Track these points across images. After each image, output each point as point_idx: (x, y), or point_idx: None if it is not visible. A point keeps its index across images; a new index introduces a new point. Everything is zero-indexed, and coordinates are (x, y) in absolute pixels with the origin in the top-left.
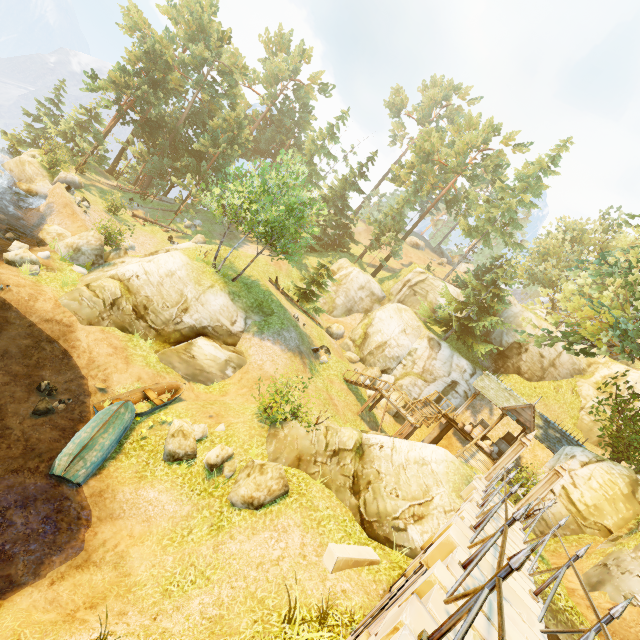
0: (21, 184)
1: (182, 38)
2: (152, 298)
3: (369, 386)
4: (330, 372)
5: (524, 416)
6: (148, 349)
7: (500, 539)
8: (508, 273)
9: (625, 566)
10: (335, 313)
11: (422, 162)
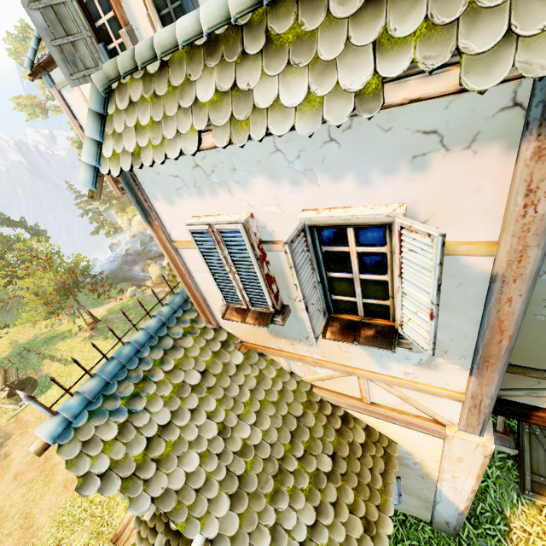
0: None
1: None
2: None
3: None
4: None
5: None
6: None
7: None
8: None
9: None
10: None
11: None
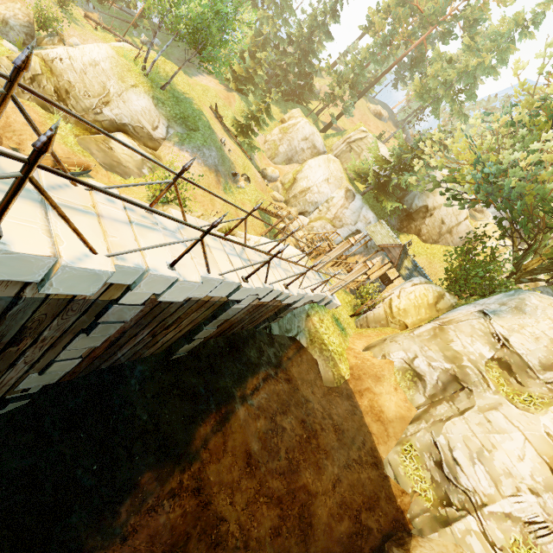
0: None
1: None
2: (74, 84)
3: (275, 213)
4: (245, 197)
5: (393, 254)
6: (68, 131)
7: (264, 267)
8: (450, 149)
9: (395, 339)
10: (276, 160)
11: (398, 5)
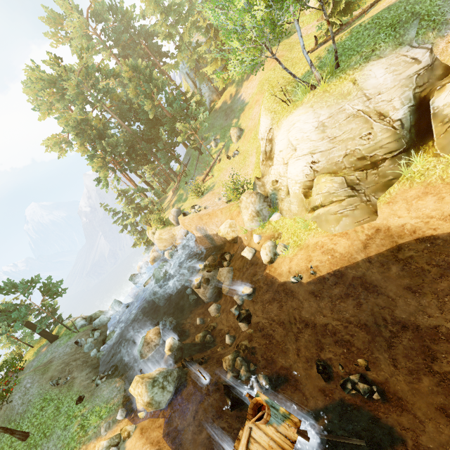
0: (177, 243)
1: (62, 106)
2: (349, 151)
3: None
4: None
5: None
6: (429, 164)
7: None
8: None
9: None
10: None
11: None
